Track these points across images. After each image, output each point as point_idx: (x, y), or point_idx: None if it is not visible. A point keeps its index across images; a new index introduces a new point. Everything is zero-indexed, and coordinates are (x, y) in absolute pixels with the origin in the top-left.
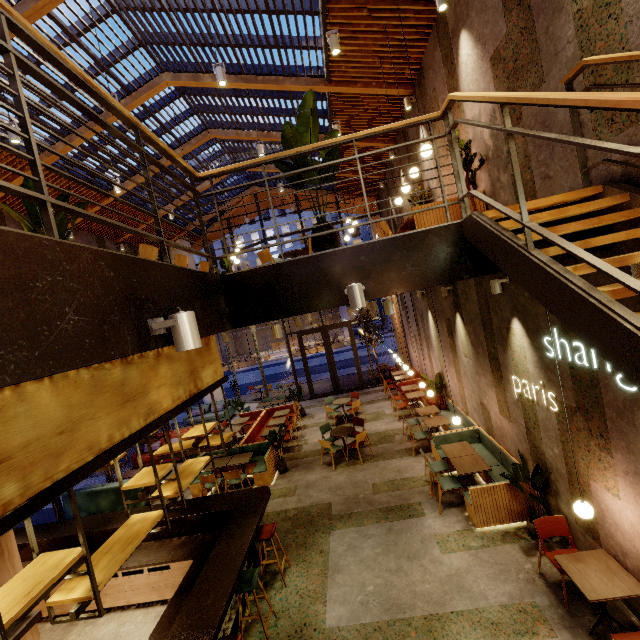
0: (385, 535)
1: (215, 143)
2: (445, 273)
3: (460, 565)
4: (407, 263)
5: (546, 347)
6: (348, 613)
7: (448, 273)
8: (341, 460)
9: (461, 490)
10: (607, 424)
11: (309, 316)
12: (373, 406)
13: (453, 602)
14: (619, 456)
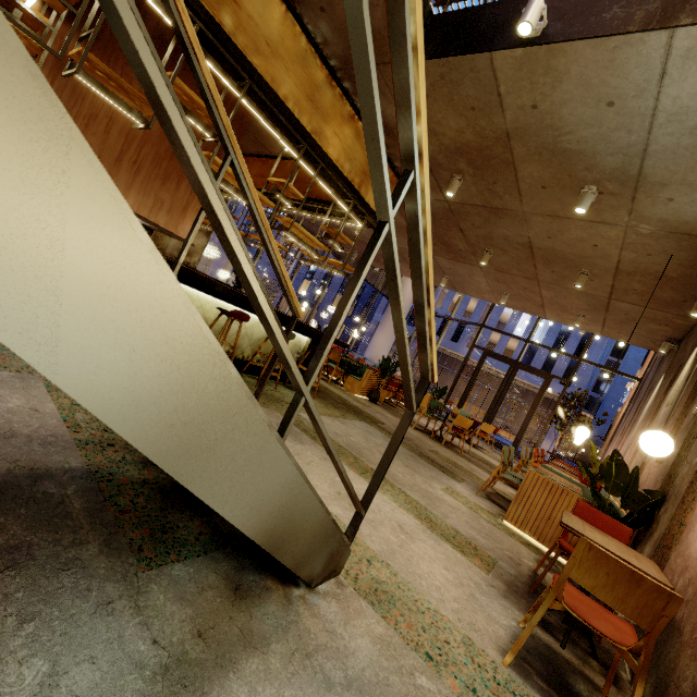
0: (404, 453)
1: None
2: (658, 16)
3: (449, 501)
4: (616, 4)
5: None
6: None
7: (662, 16)
8: (426, 433)
9: None
10: None
11: (505, 298)
12: None
13: (409, 491)
14: None
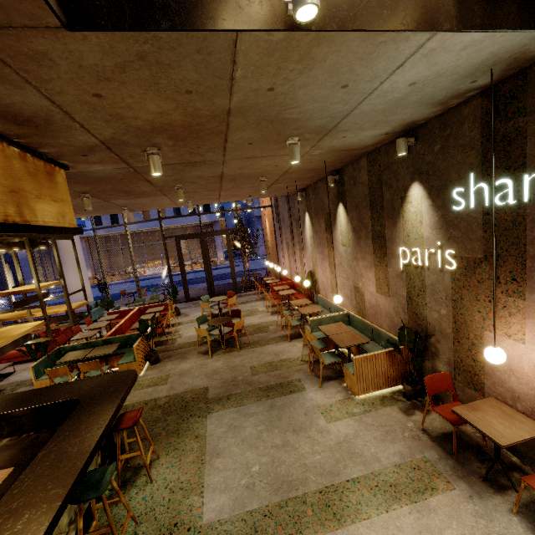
0: (267, 412)
1: None
2: (421, 13)
3: (347, 432)
4: None
5: (453, 201)
6: (231, 501)
7: (425, 14)
8: (217, 349)
9: (340, 363)
10: (526, 264)
11: (191, 206)
12: (247, 305)
13: (347, 470)
14: None
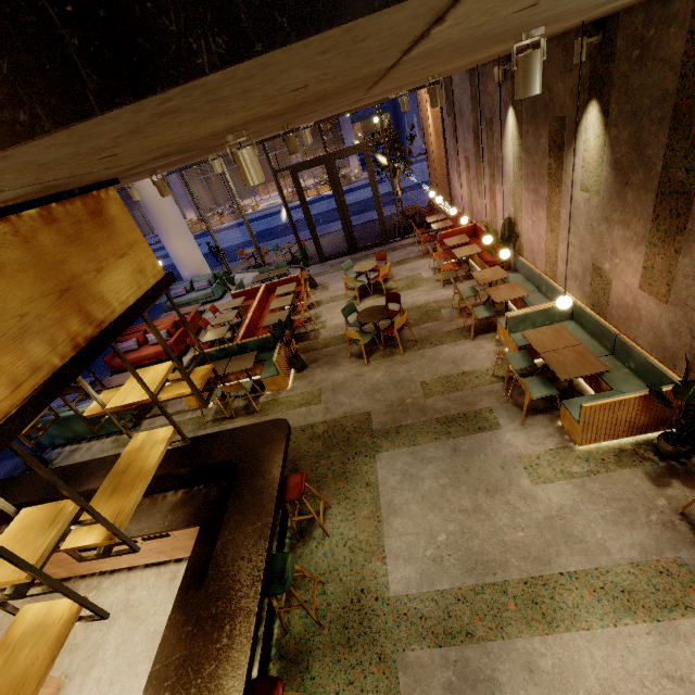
0: (450, 458)
1: None
2: None
3: (562, 502)
4: None
5: None
6: (417, 575)
7: None
8: (374, 350)
9: (556, 397)
10: None
11: (307, 135)
12: (404, 268)
13: (561, 559)
14: None
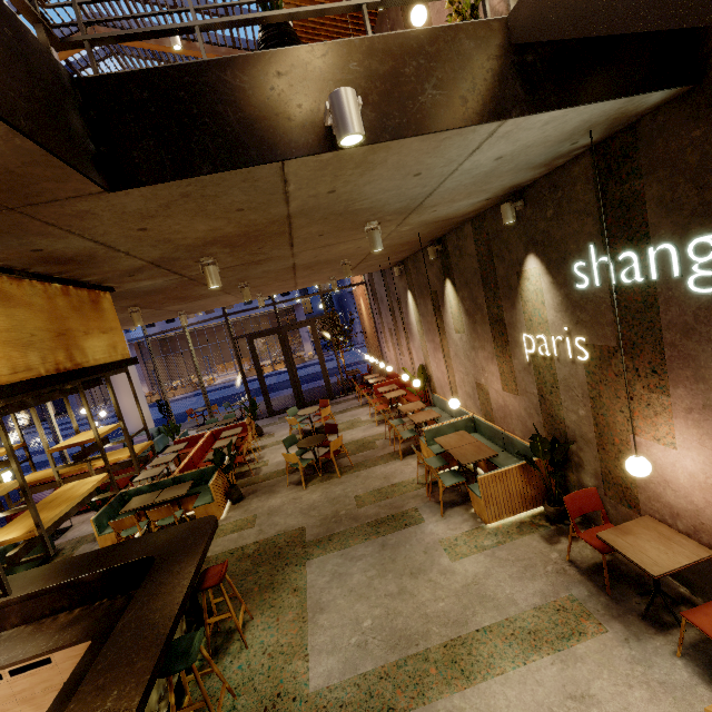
0: (378, 553)
1: (109, 55)
2: (485, 104)
3: (477, 570)
4: (426, 82)
5: (576, 278)
6: (340, 664)
7: (489, 104)
8: (313, 476)
9: (465, 484)
10: (665, 353)
11: (261, 300)
12: (346, 415)
13: (477, 617)
14: (680, 391)
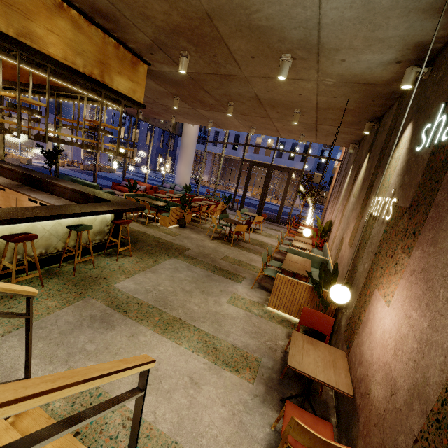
0: (202, 276)
1: None
2: None
3: (231, 313)
4: None
5: (421, 142)
6: (133, 288)
7: None
8: (221, 239)
9: None
10: (428, 214)
11: (253, 131)
12: (273, 231)
13: (202, 323)
14: (417, 253)
